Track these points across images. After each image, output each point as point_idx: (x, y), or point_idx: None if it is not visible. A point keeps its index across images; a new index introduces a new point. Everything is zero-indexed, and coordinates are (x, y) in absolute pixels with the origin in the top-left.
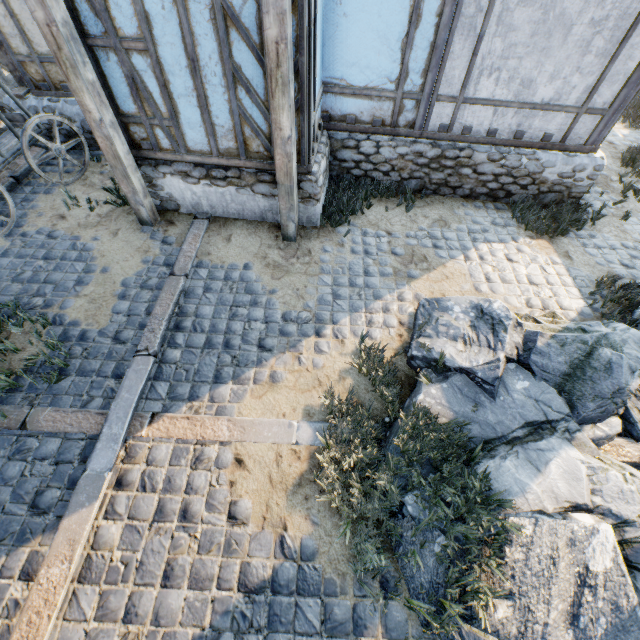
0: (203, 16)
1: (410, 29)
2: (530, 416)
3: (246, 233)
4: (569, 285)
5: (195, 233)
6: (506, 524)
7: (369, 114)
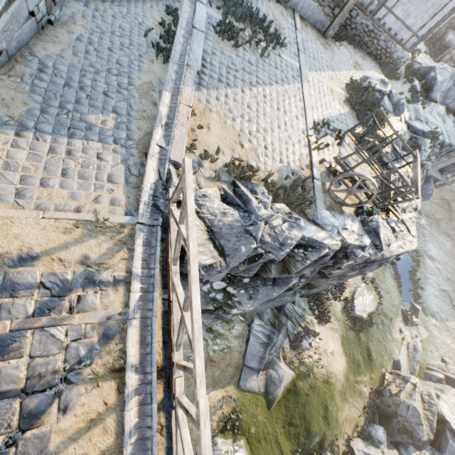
0: None
1: None
2: (387, 108)
3: (311, 27)
4: None
5: (297, 17)
6: None
7: None
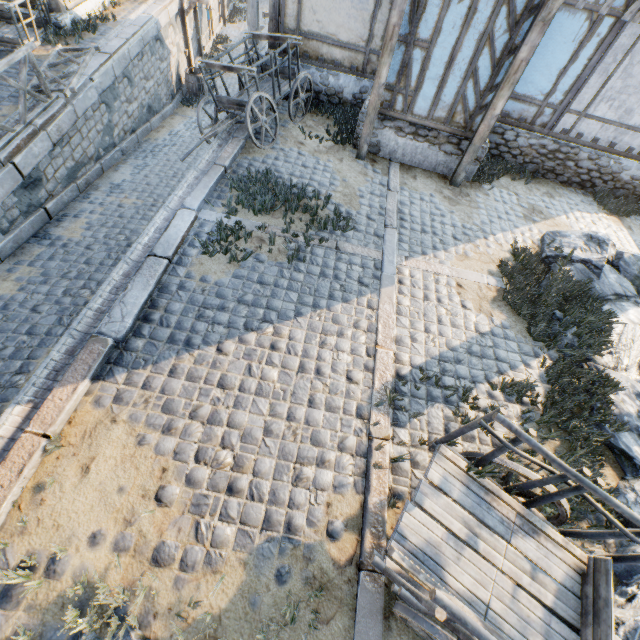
0: (473, 37)
1: (568, 64)
2: (617, 291)
3: (425, 176)
4: (631, 243)
5: (394, 170)
6: (612, 321)
7: (518, 113)
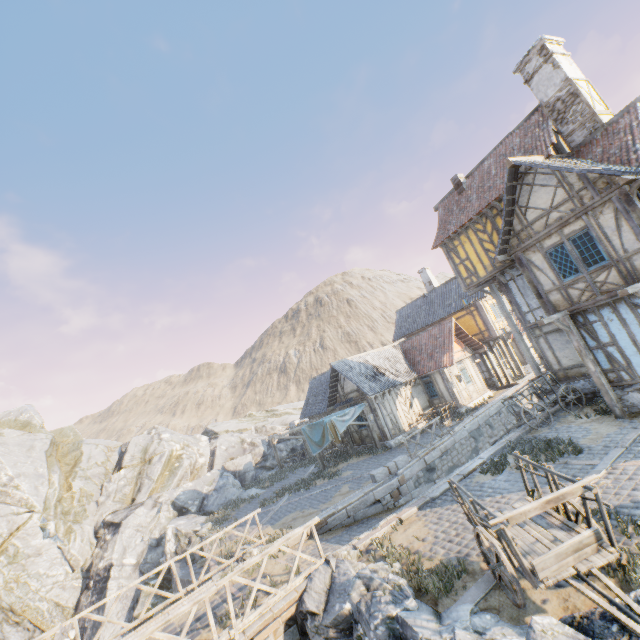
0: (635, 327)
1: None
2: None
3: None
4: None
5: None
6: None
7: None
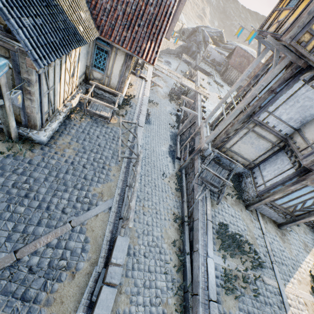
0: (310, 195)
1: None
2: None
3: (269, 221)
4: None
5: (260, 218)
6: None
7: None
